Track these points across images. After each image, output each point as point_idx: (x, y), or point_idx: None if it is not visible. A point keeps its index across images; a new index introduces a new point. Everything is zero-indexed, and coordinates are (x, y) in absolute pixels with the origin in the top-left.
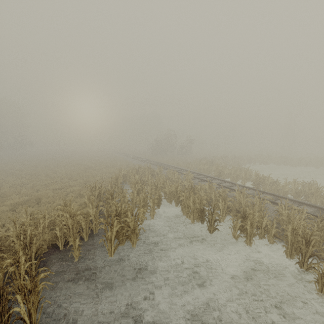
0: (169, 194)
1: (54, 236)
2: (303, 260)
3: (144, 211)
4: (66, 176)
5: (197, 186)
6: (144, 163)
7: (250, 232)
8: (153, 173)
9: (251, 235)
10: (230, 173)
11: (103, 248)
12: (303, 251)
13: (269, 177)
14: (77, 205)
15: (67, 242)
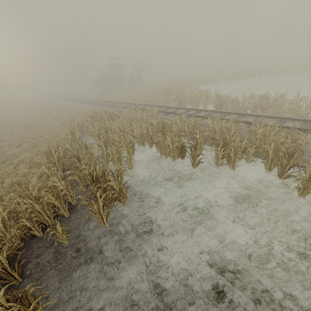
0: (140, 137)
1: (24, 226)
2: (282, 171)
3: (121, 165)
4: (4, 144)
5: (167, 121)
6: (96, 106)
7: (233, 158)
8: (112, 117)
9: (234, 161)
10: (191, 99)
11: (91, 218)
12: (284, 164)
13: (229, 96)
14: (37, 177)
15: (44, 225)
